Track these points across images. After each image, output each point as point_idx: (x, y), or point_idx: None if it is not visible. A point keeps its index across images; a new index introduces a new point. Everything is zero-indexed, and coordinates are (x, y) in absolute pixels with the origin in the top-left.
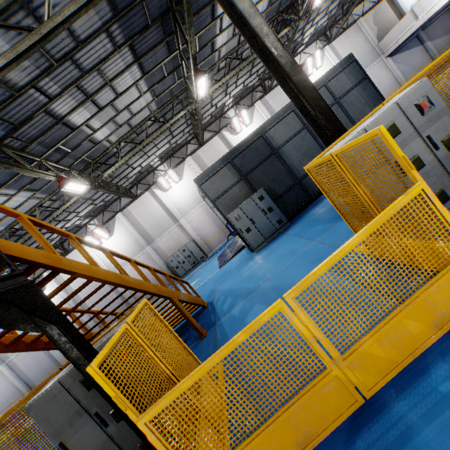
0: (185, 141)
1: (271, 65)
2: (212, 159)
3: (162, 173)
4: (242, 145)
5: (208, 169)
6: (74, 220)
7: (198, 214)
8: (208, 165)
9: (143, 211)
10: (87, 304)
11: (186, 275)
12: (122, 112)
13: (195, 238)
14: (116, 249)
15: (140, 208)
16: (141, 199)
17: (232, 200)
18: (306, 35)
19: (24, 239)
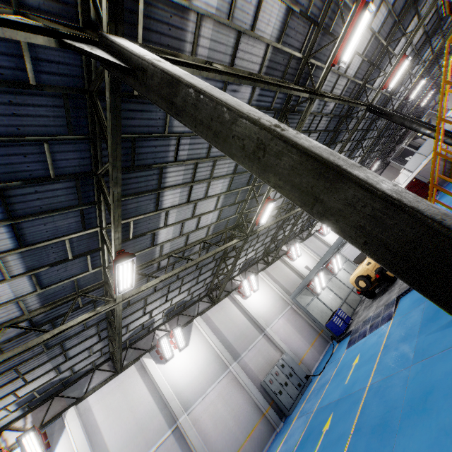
0: (256, 259)
1: (431, 132)
2: (280, 276)
3: (238, 282)
4: None
5: None
6: (163, 307)
7: (282, 325)
8: (278, 280)
9: (224, 318)
10: None
11: (295, 406)
12: None
13: (287, 351)
14: (191, 366)
15: (221, 314)
16: (221, 304)
17: None
18: None
19: (185, 266)
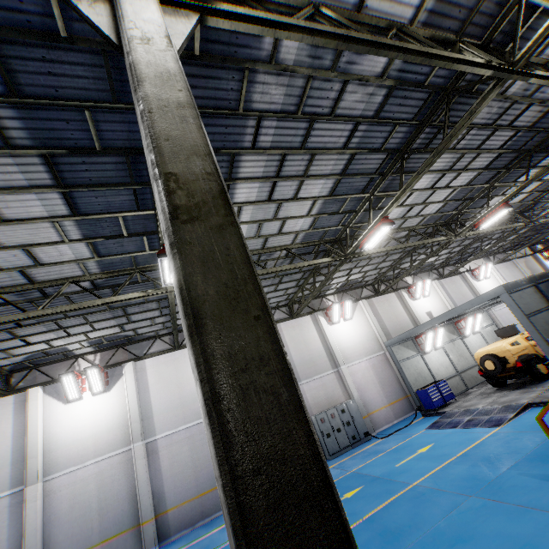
0: (363, 283)
1: None
2: (387, 312)
3: (330, 303)
4: (542, 275)
5: (514, 281)
6: None
7: (363, 368)
8: (382, 317)
9: (297, 336)
10: (158, 448)
11: (338, 455)
12: (424, 204)
13: (356, 398)
14: None
15: (295, 331)
16: (300, 321)
17: (545, 324)
18: (485, 248)
19: None
